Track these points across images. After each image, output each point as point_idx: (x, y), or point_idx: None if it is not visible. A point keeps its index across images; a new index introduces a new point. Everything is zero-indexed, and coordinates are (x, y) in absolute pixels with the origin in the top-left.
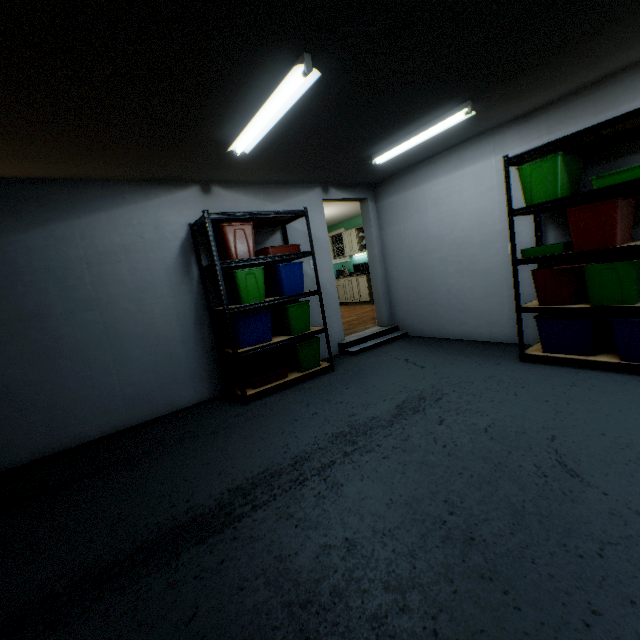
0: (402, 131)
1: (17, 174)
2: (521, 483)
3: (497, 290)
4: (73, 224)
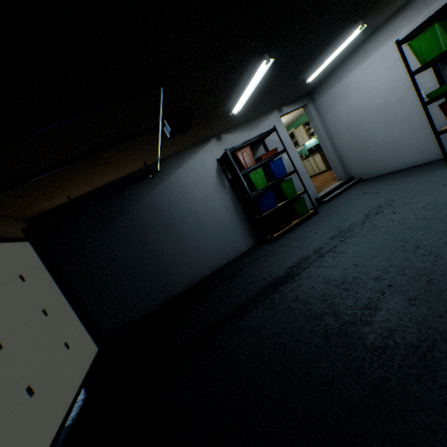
0: (320, 57)
1: (146, 164)
2: (446, 221)
3: (419, 127)
4: (171, 178)
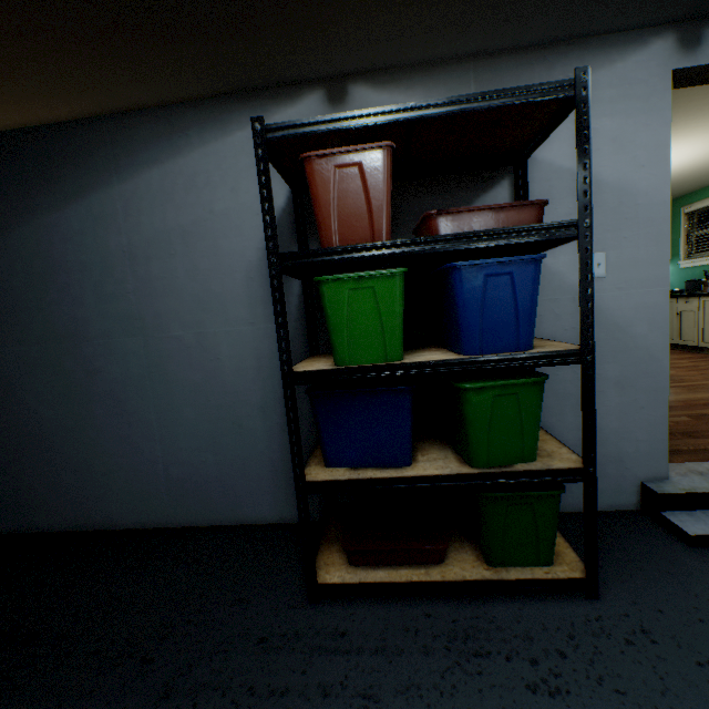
0: None
1: (41, 115)
2: None
3: None
4: (115, 192)
